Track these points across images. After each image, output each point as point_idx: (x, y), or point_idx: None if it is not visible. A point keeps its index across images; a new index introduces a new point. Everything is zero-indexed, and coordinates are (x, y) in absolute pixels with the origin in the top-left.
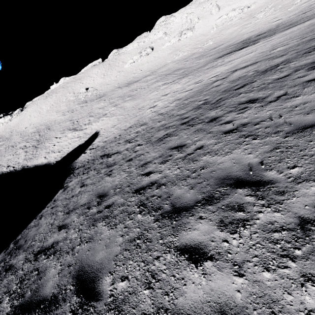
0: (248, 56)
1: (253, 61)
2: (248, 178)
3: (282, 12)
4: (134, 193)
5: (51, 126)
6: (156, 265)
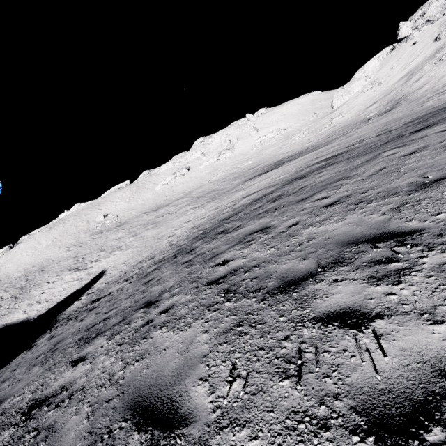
0: (263, 182)
1: (260, 188)
2: (153, 300)
3: (314, 134)
4: (85, 331)
5: (47, 266)
6: (50, 376)
